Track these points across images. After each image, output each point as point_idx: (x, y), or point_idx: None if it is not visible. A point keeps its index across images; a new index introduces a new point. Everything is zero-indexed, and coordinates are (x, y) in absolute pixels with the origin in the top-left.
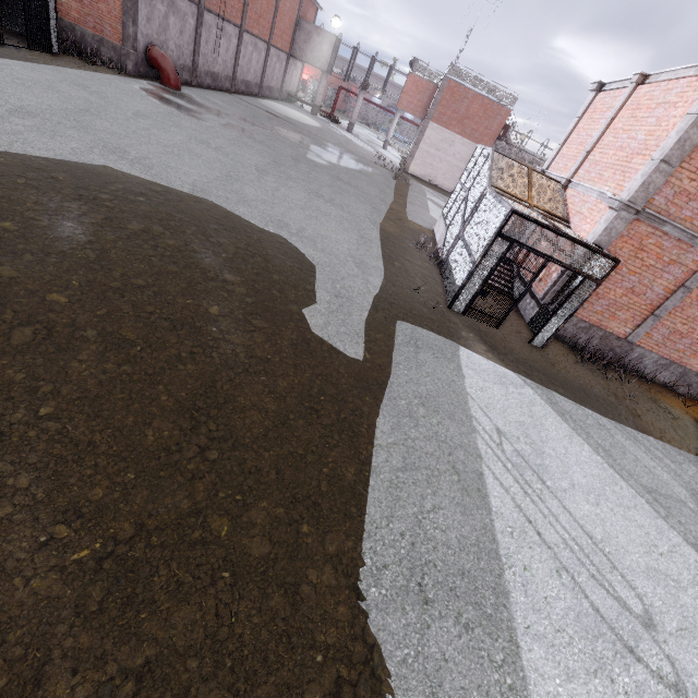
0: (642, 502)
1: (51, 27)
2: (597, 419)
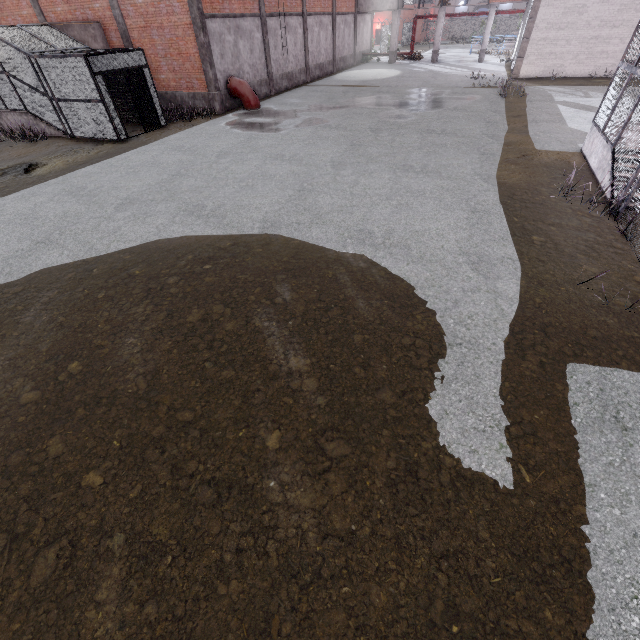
0: None
1: (156, 106)
2: None
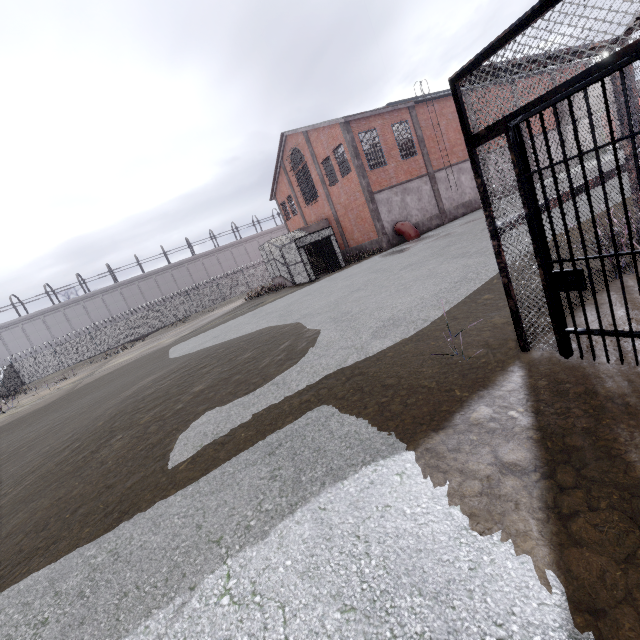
0: None
1: (338, 256)
2: None
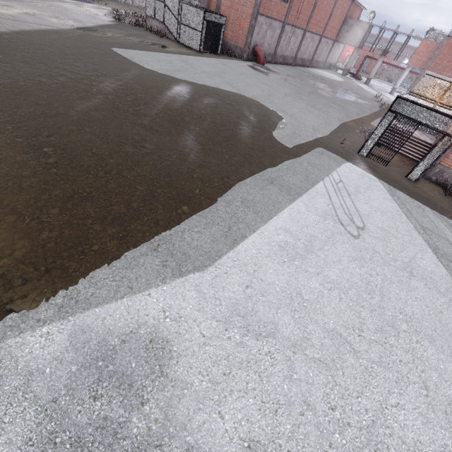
0: (410, 225)
1: (219, 44)
2: (420, 206)
